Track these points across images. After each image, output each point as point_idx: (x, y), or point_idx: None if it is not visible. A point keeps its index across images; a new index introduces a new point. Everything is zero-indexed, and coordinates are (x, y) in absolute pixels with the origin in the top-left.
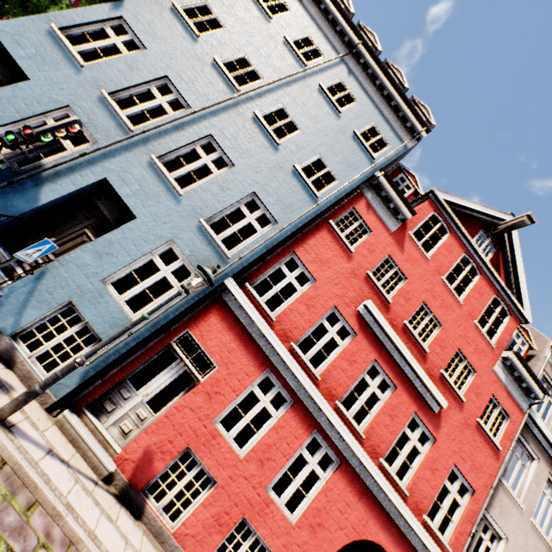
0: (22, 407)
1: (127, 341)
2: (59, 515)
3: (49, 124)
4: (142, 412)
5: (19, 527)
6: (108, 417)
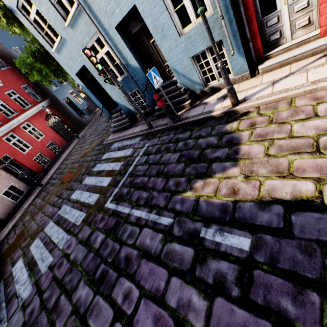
0: (236, 94)
1: (227, 20)
2: (311, 90)
3: (99, 58)
4: (299, 6)
5: (293, 112)
6: (283, 38)
